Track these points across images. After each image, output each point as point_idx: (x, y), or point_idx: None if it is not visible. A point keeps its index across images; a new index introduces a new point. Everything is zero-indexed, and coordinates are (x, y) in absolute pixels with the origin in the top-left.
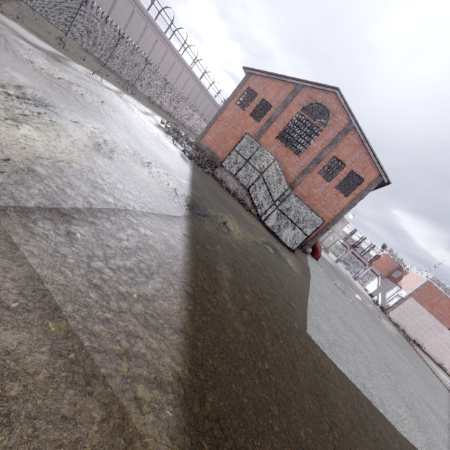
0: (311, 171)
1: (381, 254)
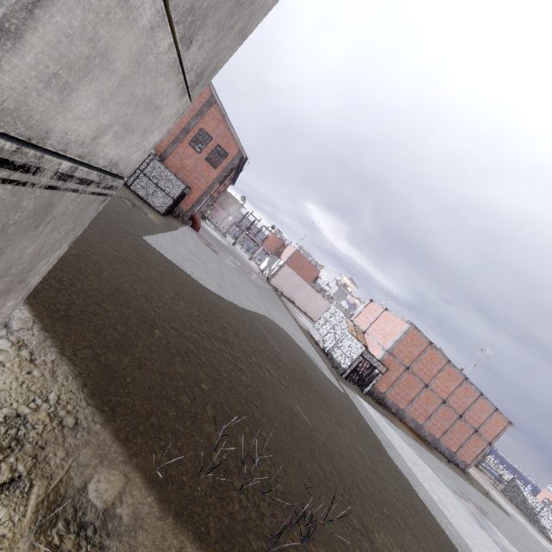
0: (182, 141)
1: (270, 234)
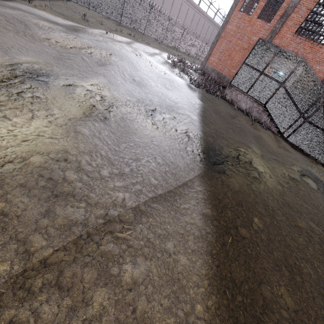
0: None
1: None
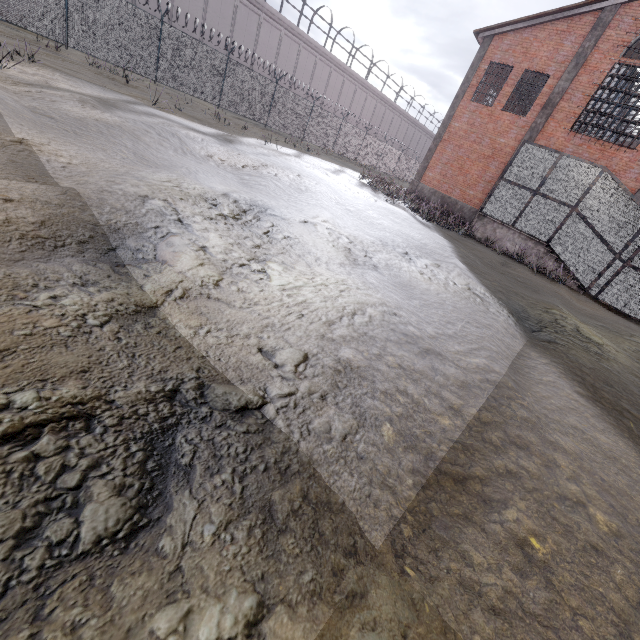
0: None
1: None
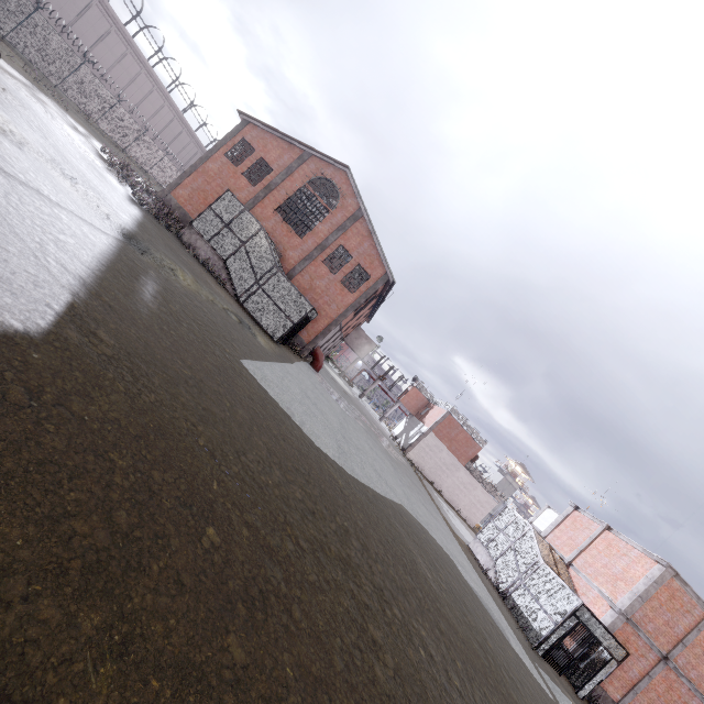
0: (315, 258)
1: (411, 387)
